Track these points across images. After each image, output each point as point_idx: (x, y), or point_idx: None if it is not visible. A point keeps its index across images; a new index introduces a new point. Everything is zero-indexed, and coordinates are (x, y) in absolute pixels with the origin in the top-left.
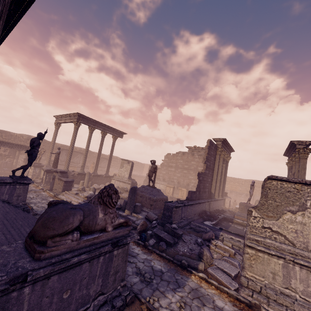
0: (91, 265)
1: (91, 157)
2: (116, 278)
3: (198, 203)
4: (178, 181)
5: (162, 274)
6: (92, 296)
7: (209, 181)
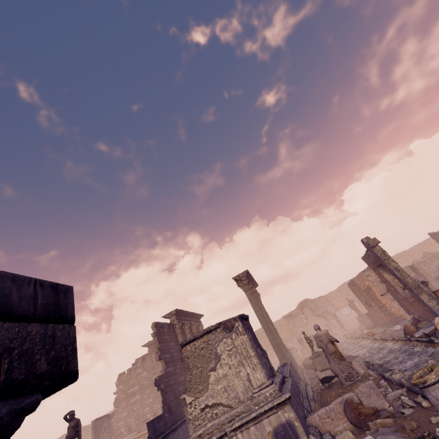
0: None
1: None
2: None
3: (170, 432)
4: (153, 412)
5: None
6: None
7: (183, 380)
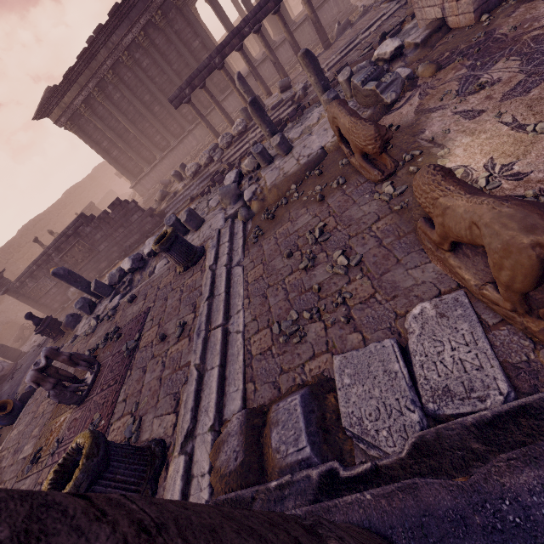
0: (328, 5)
1: None
2: (345, 4)
3: None
4: None
5: None
6: (336, 14)
7: None
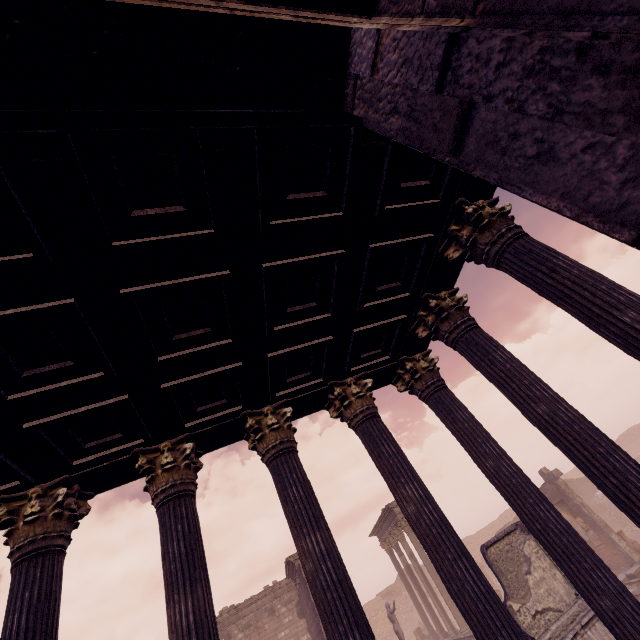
0: None
1: None
2: None
3: None
4: None
5: None
6: None
7: None
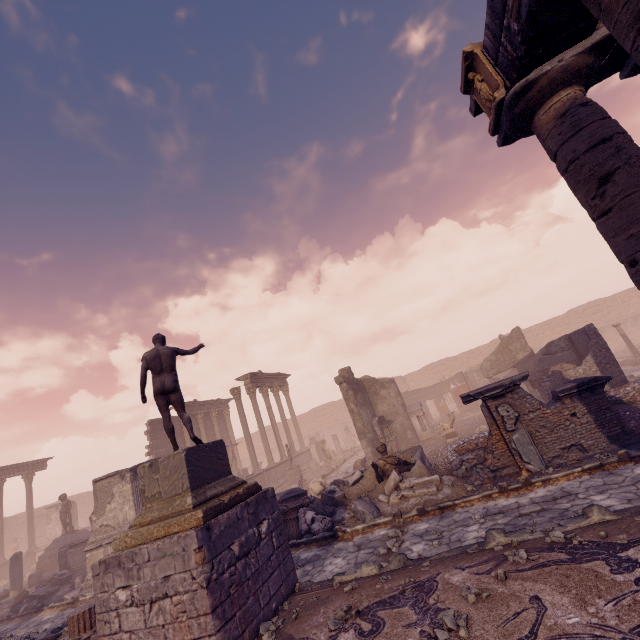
0: None
1: (11, 529)
2: None
3: None
4: None
5: (4, 631)
6: None
7: None
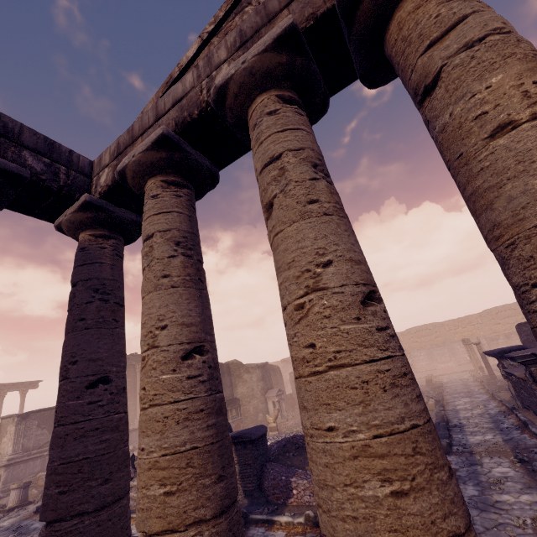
0: None
1: None
2: None
3: None
4: None
5: None
6: None
7: None
